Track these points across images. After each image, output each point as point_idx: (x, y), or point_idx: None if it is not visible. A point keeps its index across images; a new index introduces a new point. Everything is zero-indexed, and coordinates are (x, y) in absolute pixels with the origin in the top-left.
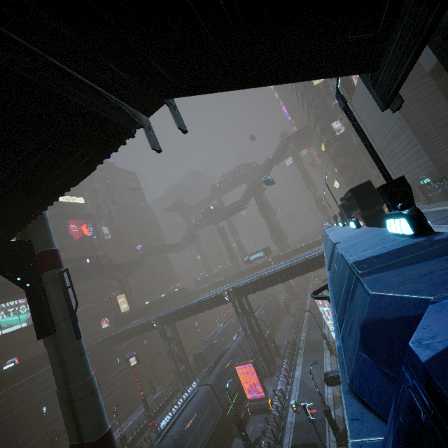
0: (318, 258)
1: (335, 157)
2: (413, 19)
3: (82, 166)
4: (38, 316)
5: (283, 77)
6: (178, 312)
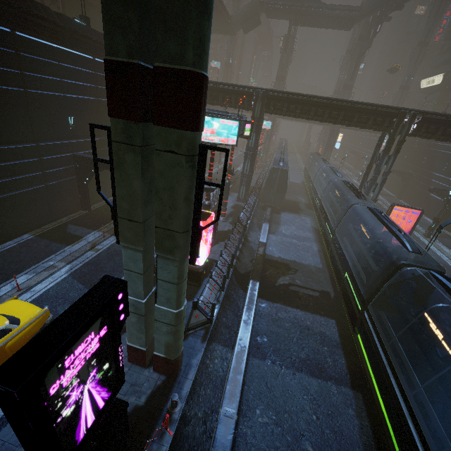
0: None
1: None
2: None
3: None
4: None
5: None
6: (307, 103)
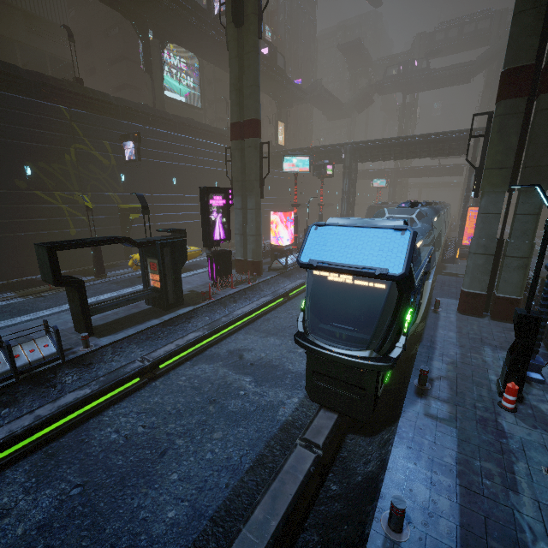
0: None
1: None
2: None
3: None
4: None
5: None
6: (386, 145)
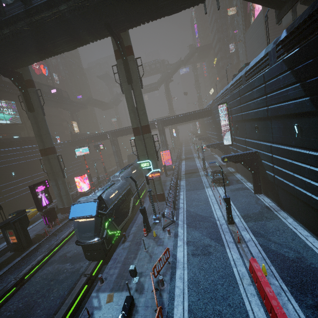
0: (208, 111)
1: (220, 70)
2: (292, 1)
3: (180, 8)
4: (128, 73)
5: (260, 3)
6: (125, 130)
